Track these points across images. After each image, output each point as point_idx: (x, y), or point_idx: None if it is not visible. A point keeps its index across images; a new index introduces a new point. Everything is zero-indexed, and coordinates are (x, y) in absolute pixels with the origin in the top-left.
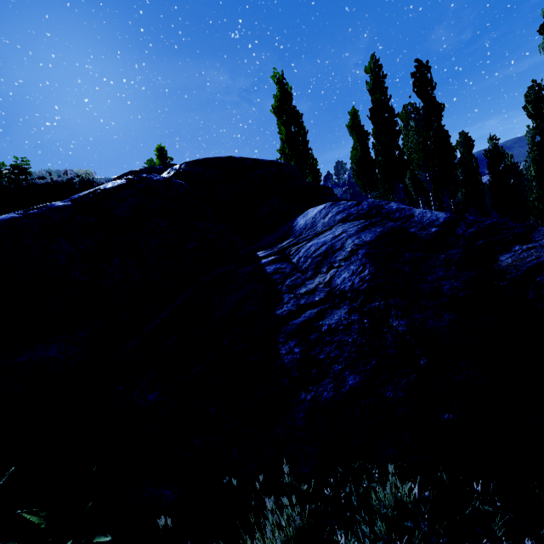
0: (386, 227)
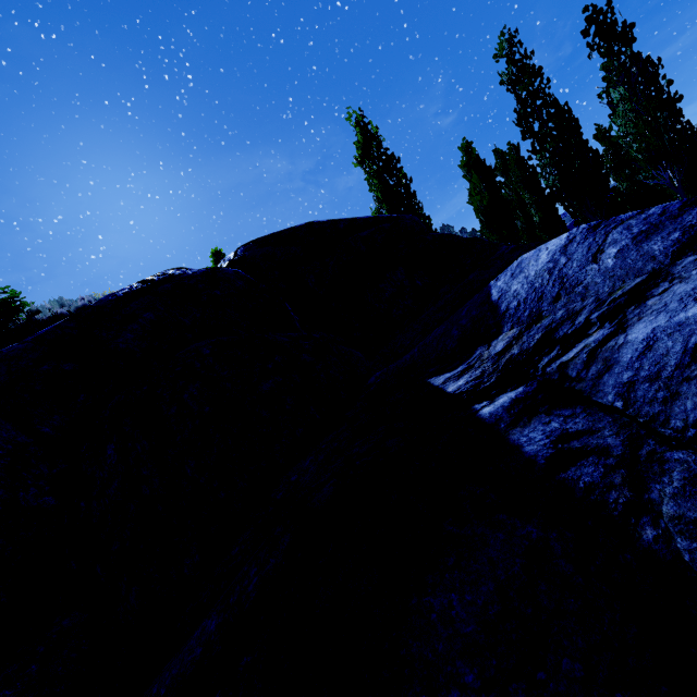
0: None
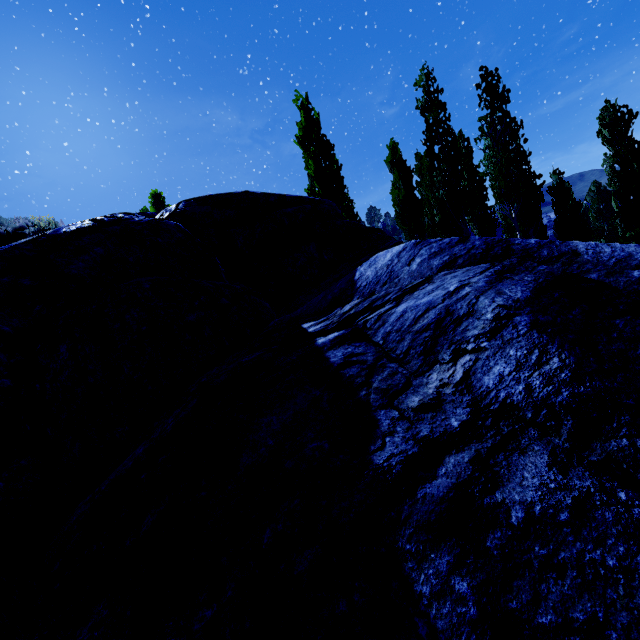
0: (538, 273)
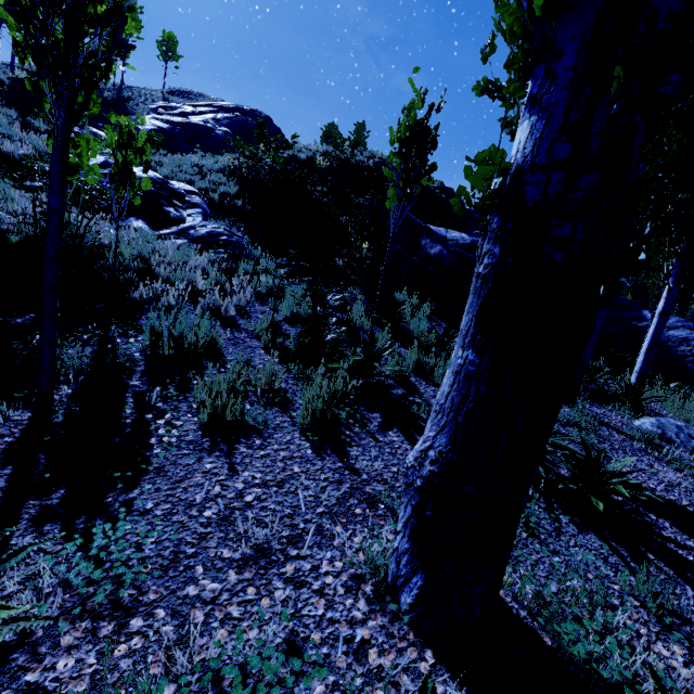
0: None
